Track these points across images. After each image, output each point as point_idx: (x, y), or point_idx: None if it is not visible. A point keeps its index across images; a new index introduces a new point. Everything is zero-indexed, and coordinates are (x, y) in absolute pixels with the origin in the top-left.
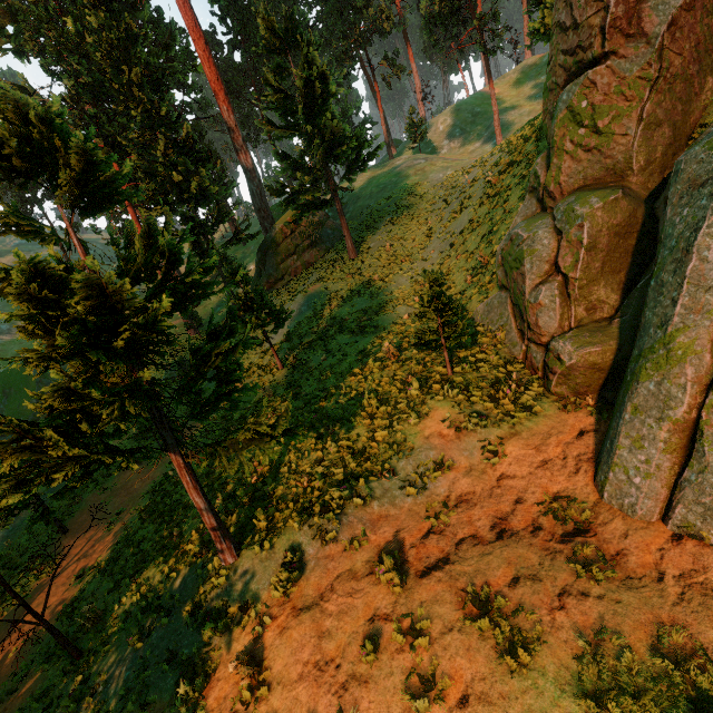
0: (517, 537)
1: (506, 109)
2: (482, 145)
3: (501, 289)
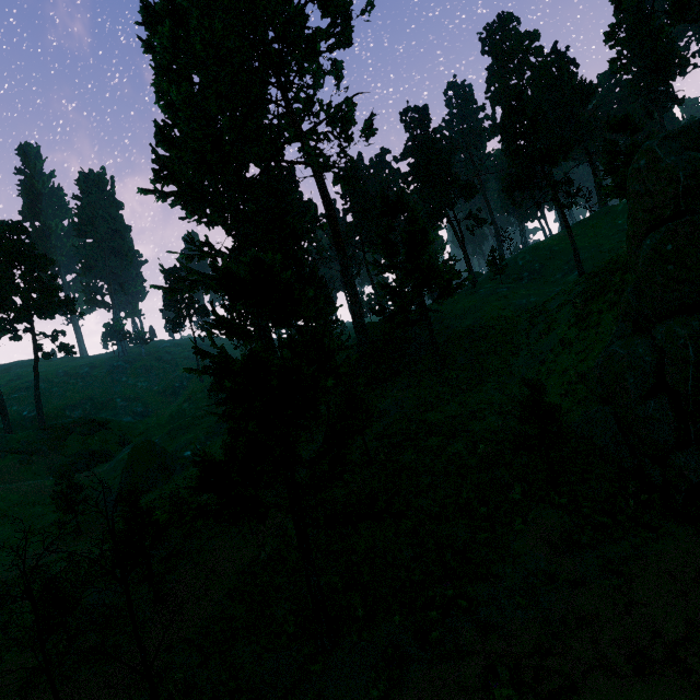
0: (662, 676)
1: (584, 247)
2: (563, 276)
3: (603, 402)
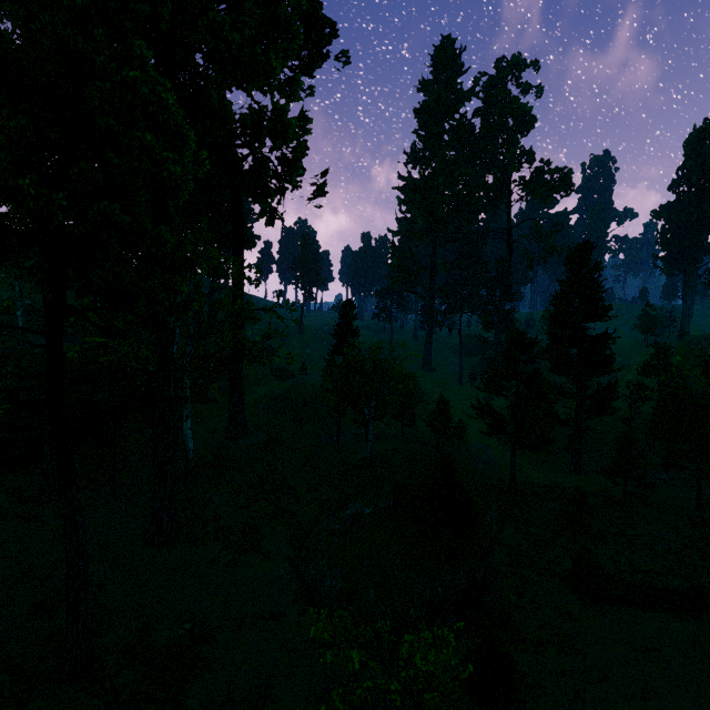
0: None
1: None
2: None
3: None
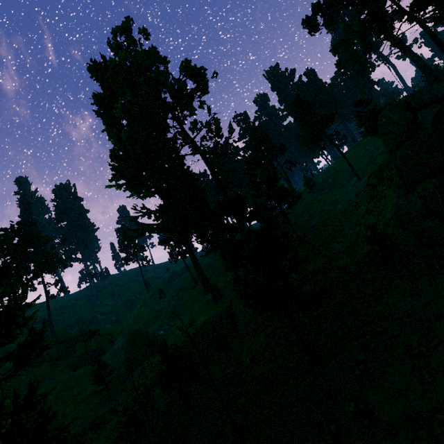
0: None
1: (354, 165)
2: (348, 182)
3: (403, 230)
